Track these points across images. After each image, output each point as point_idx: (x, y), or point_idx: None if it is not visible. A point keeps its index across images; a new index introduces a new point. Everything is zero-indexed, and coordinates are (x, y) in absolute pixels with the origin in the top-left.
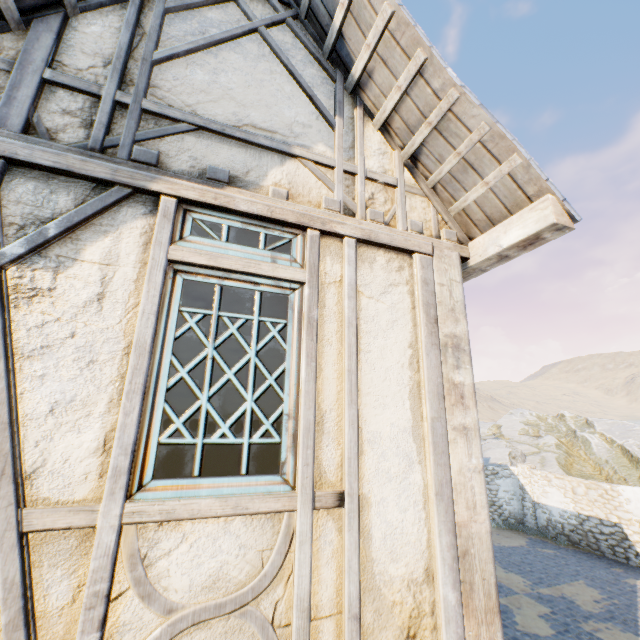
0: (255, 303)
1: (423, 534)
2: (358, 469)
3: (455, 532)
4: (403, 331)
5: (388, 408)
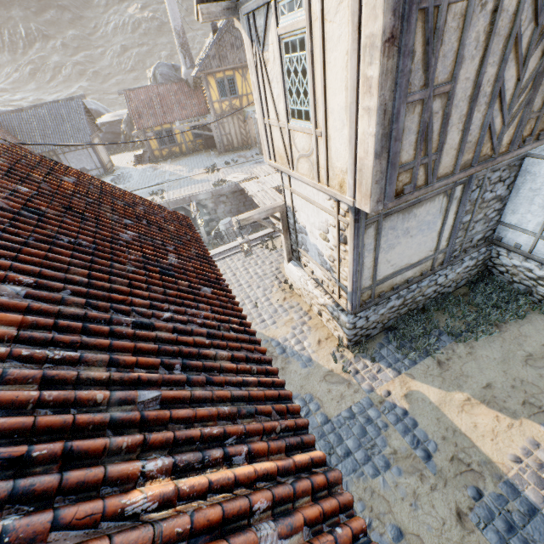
0: (297, 47)
1: (346, 156)
2: (325, 124)
3: (354, 160)
4: (344, 43)
5: (336, 96)
